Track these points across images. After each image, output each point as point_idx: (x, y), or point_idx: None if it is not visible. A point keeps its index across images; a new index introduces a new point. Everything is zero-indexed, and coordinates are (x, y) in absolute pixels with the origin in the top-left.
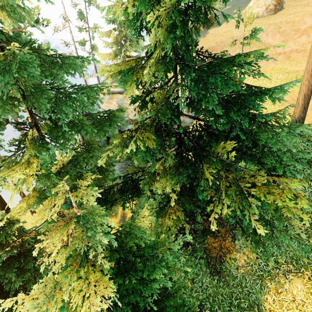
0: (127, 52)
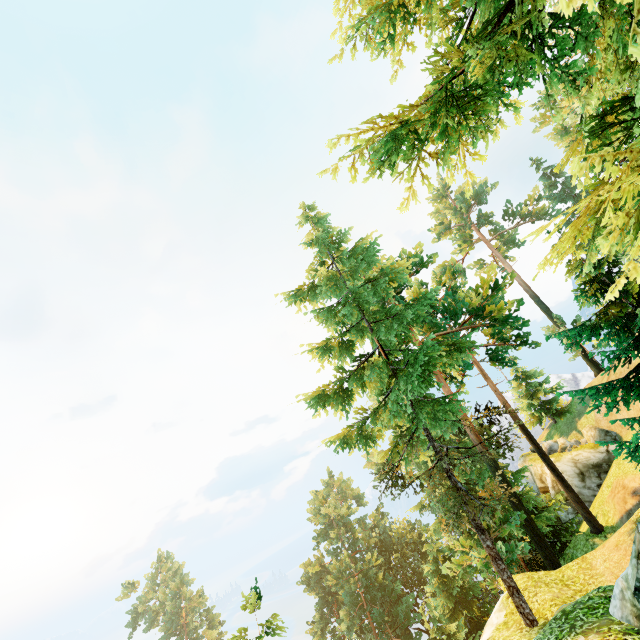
0: (547, 393)
